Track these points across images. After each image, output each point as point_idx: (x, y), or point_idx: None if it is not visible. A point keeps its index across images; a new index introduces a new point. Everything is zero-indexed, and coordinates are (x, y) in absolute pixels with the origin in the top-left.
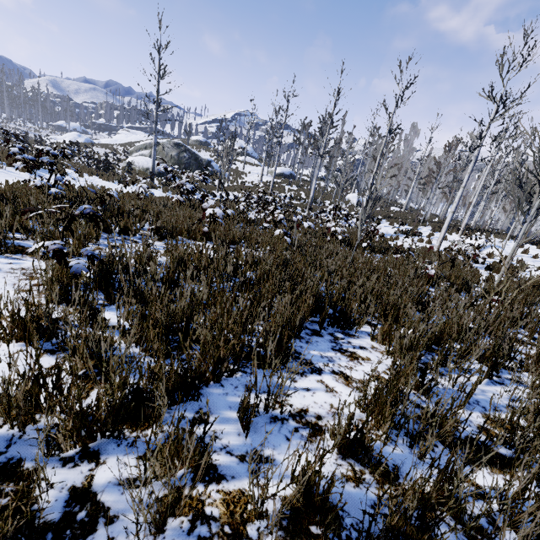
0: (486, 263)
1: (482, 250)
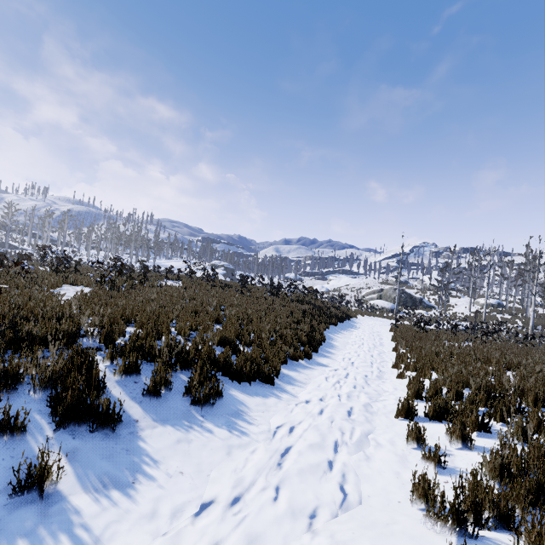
0: None
1: None
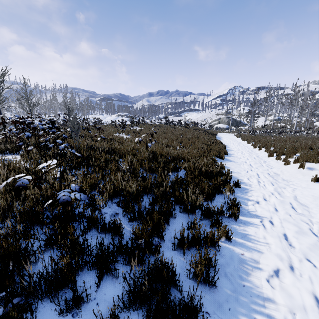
0: None
1: None
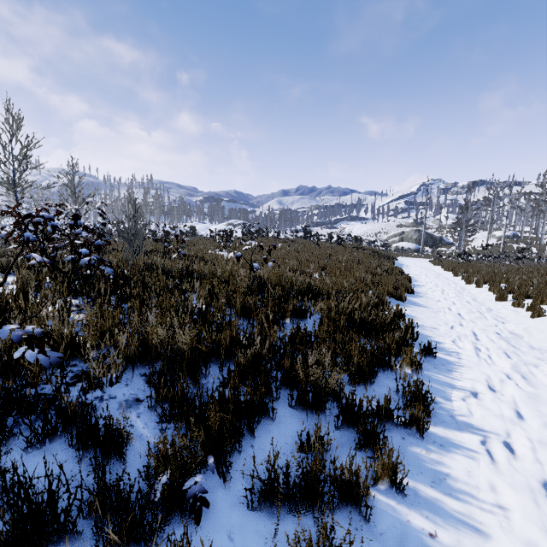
0: None
1: None
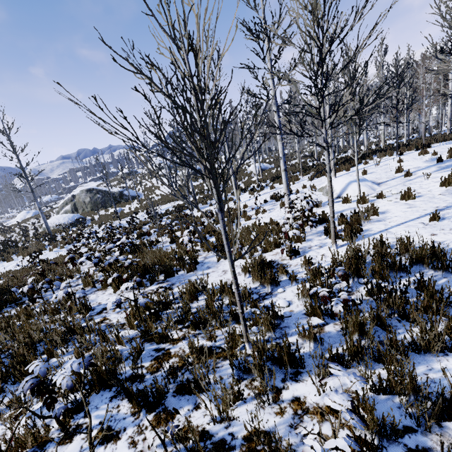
0: (335, 218)
1: (342, 192)
